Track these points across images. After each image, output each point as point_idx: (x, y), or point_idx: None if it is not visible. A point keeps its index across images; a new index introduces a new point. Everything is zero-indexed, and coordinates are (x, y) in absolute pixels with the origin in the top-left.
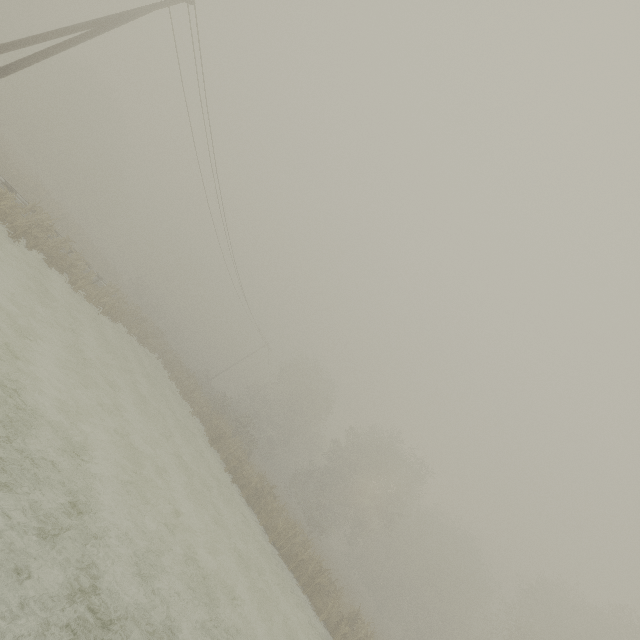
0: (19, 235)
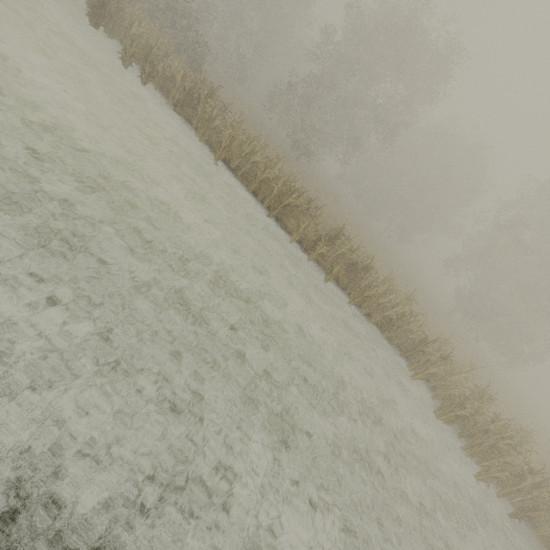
0: None
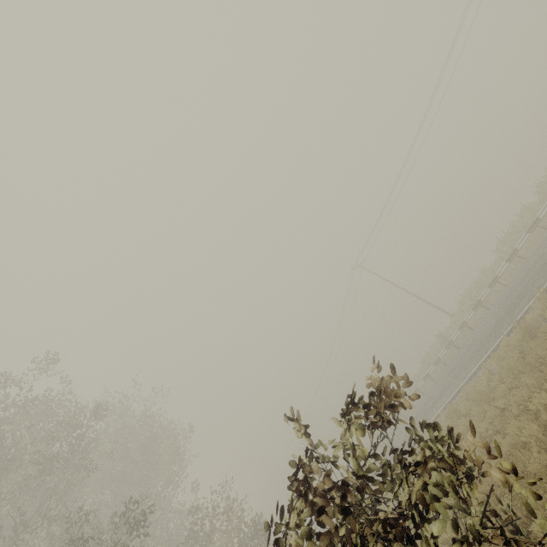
0: None
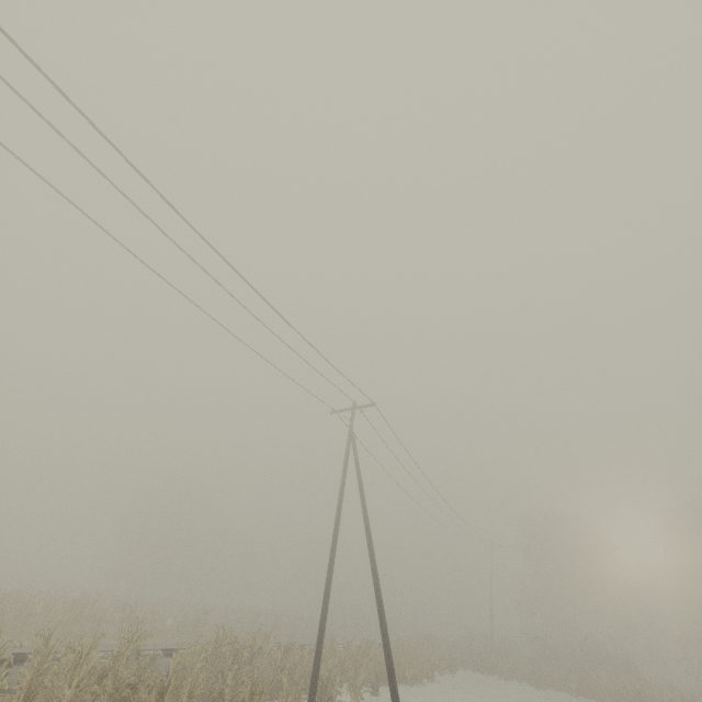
0: (376, 686)
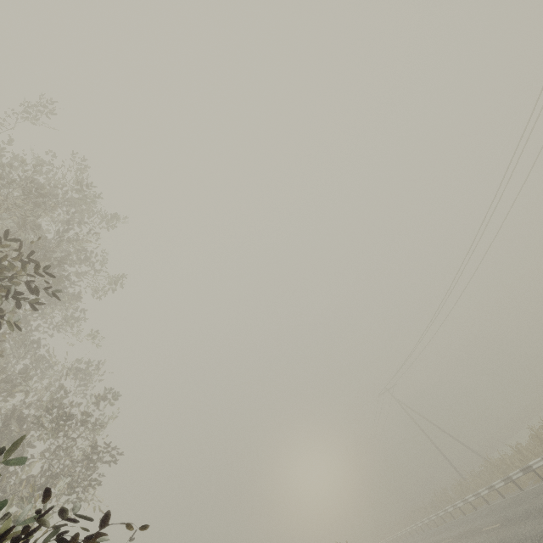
0: None
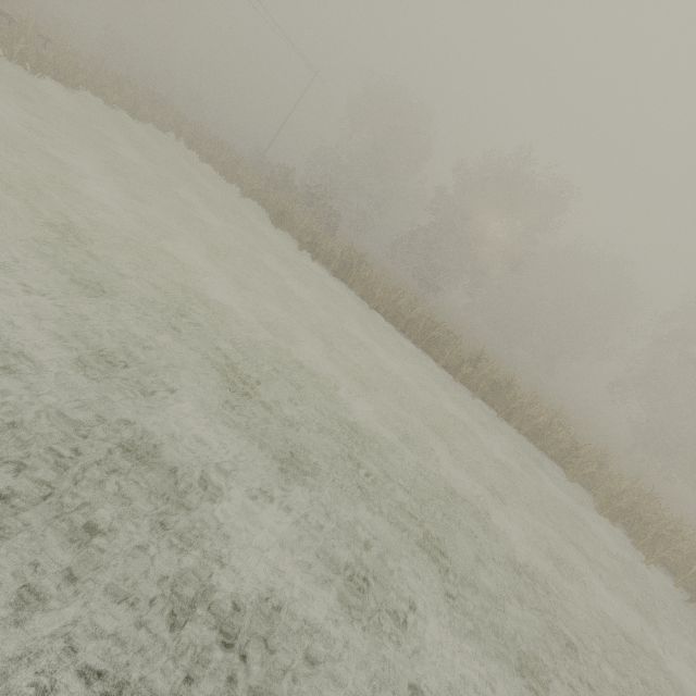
0: None
